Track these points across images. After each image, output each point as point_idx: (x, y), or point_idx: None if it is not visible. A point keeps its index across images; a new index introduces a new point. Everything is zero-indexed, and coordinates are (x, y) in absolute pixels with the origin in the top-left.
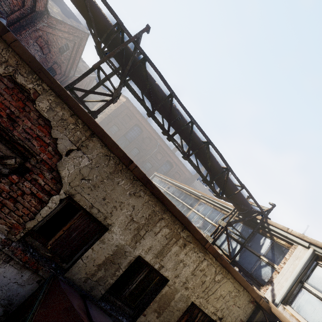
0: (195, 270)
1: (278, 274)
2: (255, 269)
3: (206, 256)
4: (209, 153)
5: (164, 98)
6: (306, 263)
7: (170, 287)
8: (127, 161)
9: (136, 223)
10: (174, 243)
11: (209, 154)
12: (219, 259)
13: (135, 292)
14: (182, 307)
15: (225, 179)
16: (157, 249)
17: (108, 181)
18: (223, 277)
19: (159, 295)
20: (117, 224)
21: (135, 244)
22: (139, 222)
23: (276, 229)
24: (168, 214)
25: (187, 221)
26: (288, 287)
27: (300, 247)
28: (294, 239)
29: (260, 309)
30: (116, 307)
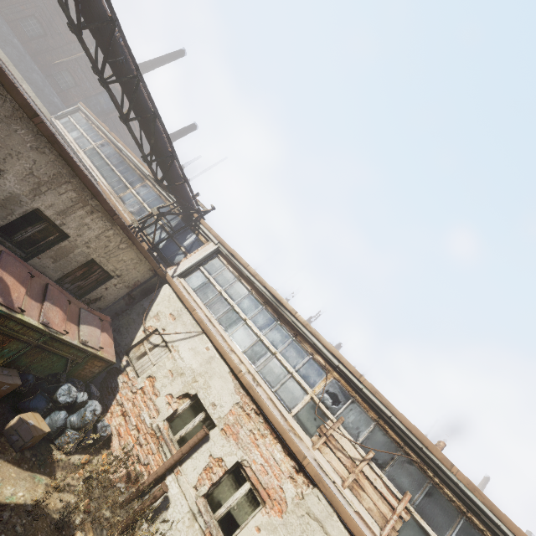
0: (101, 235)
1: (186, 259)
2: (172, 256)
3: (113, 227)
4: (154, 129)
5: (102, 17)
6: (209, 254)
7: (71, 243)
8: (30, 112)
9: (36, 178)
10: (80, 208)
11: (154, 130)
12: (125, 231)
13: (29, 240)
14: (82, 260)
15: (168, 165)
16: (60, 208)
17: (3, 125)
18: (128, 247)
19: (57, 246)
20: (13, 172)
21: (33, 197)
22: (40, 178)
23: (204, 228)
24: (78, 180)
25: (98, 192)
26: (187, 267)
27: (212, 244)
28: (211, 237)
29: (157, 275)
30: (6, 247)
